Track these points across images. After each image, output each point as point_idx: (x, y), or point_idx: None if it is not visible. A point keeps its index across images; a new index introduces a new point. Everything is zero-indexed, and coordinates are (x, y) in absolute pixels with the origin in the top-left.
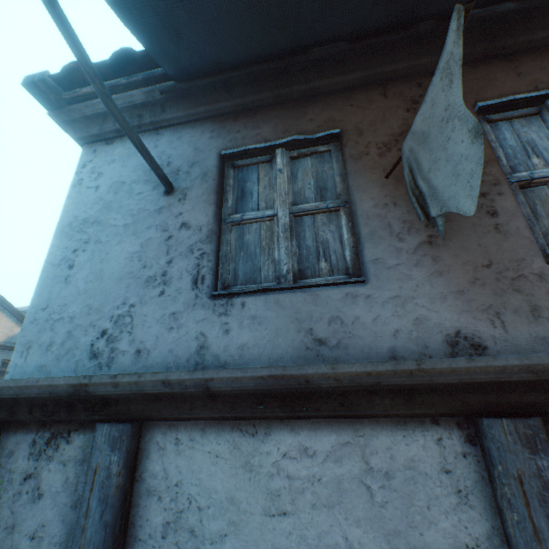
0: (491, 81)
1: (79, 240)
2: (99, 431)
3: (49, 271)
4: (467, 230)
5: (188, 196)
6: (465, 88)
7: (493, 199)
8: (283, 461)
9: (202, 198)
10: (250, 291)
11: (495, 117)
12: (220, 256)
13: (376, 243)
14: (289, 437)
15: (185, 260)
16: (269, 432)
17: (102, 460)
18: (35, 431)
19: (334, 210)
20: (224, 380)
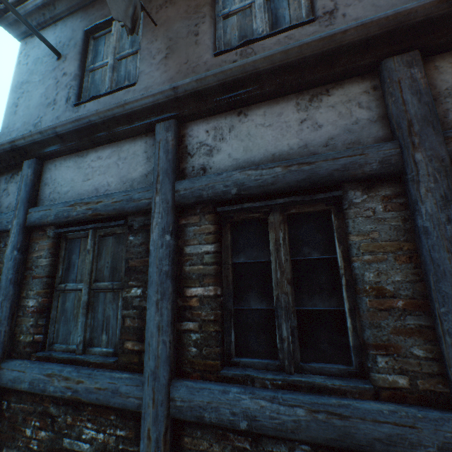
0: None
1: (20, 93)
2: (25, 163)
3: (8, 111)
4: (184, 47)
5: (67, 58)
6: None
7: (200, 27)
8: (91, 163)
9: (74, 58)
10: (89, 100)
11: None
12: (83, 89)
13: (144, 63)
14: (95, 154)
15: (64, 92)
16: (88, 154)
17: (26, 173)
18: (6, 175)
19: (136, 53)
20: (61, 127)
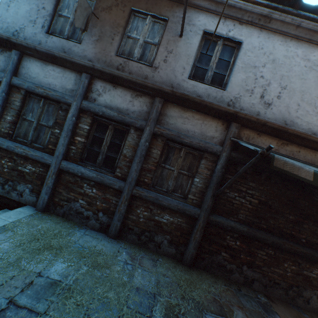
0: (140, 2)
1: None
2: (13, 51)
3: (2, 5)
4: (106, 41)
5: None
6: (133, 0)
7: (115, 36)
8: (50, 70)
9: (51, 1)
10: (55, 35)
11: (136, 15)
12: (52, 23)
13: (87, 36)
14: (52, 67)
15: (42, 19)
16: (49, 65)
17: (13, 57)
18: None
19: None
20: (39, 48)
